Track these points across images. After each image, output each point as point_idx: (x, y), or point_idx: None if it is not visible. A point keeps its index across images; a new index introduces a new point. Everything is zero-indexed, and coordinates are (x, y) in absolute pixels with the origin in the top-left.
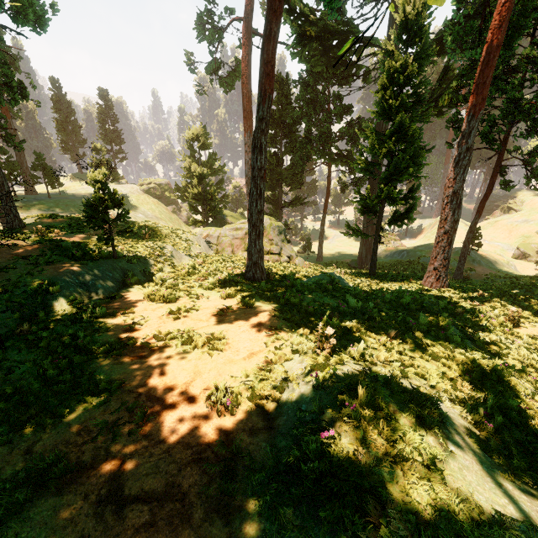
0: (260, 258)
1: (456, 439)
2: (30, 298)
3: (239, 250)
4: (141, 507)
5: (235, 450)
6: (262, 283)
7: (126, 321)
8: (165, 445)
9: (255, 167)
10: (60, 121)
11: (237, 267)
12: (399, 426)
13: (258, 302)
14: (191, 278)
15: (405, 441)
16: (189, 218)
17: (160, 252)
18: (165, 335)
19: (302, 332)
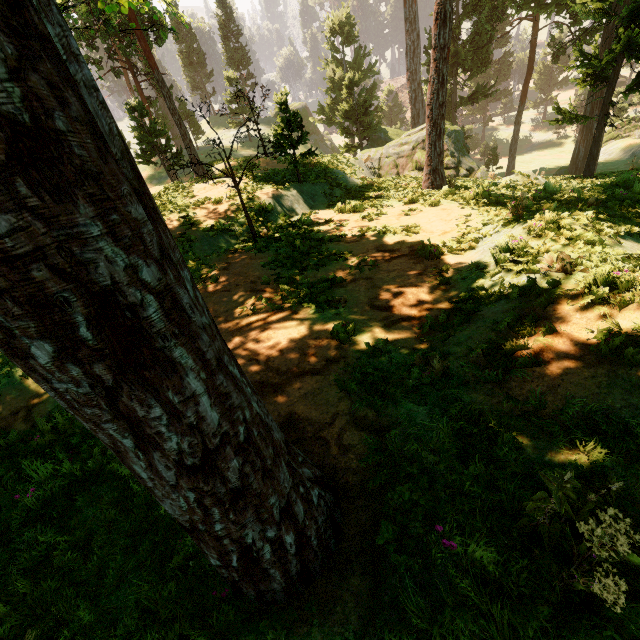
0: (440, 163)
1: (629, 243)
2: (257, 215)
3: (406, 170)
4: (392, 289)
5: (445, 268)
6: (444, 188)
7: (330, 226)
8: (395, 272)
9: (437, 47)
10: (184, 53)
11: (410, 183)
12: (577, 231)
13: (443, 202)
14: (367, 196)
15: (580, 239)
16: (340, 146)
17: (331, 177)
18: (367, 229)
19: (492, 213)
